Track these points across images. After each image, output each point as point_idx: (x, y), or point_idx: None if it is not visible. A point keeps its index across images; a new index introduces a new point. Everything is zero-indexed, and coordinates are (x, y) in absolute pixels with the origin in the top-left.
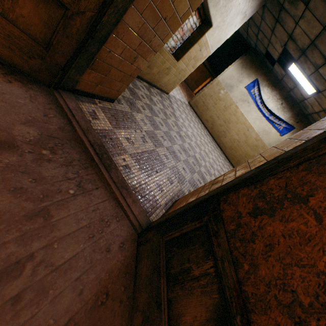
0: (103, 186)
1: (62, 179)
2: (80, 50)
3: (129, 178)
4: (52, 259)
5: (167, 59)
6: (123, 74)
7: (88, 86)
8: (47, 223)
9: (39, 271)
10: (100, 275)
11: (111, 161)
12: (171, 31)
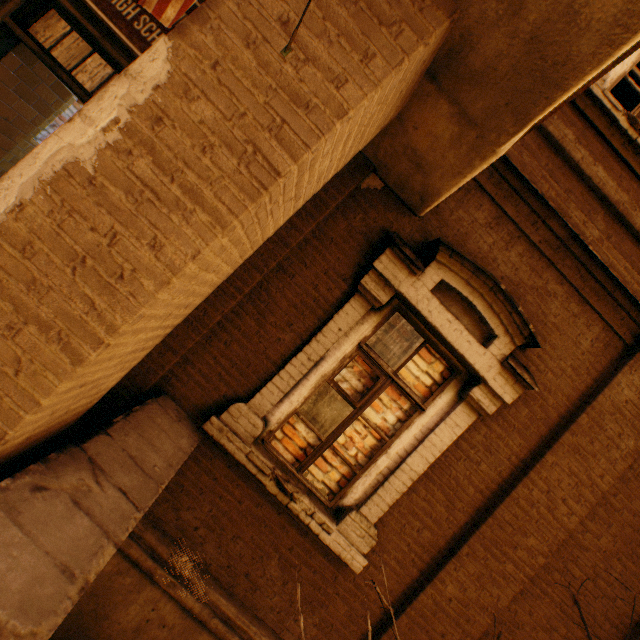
0: None
1: None
2: None
3: None
4: None
5: None
6: None
7: None
8: None
9: None
10: None
11: None
12: (23, 133)
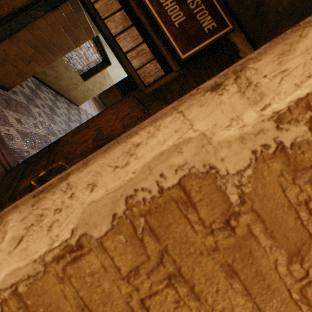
0: None
1: None
2: None
3: (10, 142)
4: None
5: (74, 77)
6: (18, 70)
7: None
8: None
9: None
10: None
11: None
12: (61, 54)
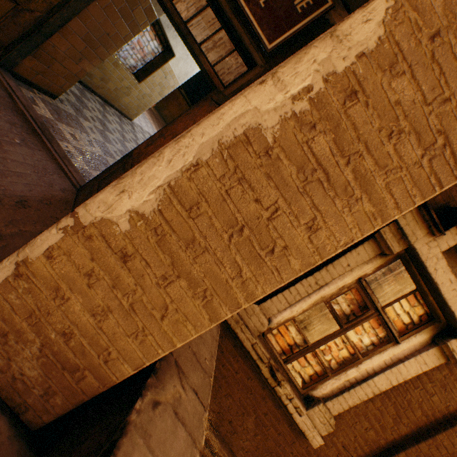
0: (45, 152)
1: (9, 131)
2: (26, 37)
3: (72, 160)
4: (8, 166)
5: (126, 77)
6: (68, 71)
7: (28, 73)
8: (1, 148)
9: (0, 166)
10: (45, 193)
11: (53, 138)
12: (116, 46)
